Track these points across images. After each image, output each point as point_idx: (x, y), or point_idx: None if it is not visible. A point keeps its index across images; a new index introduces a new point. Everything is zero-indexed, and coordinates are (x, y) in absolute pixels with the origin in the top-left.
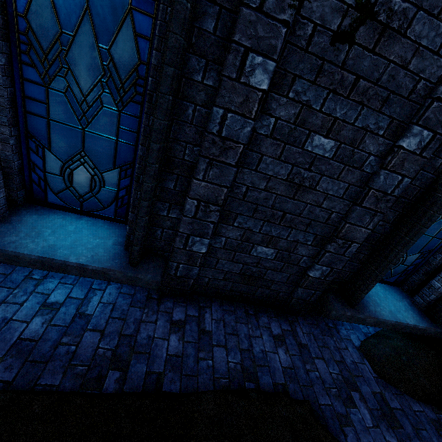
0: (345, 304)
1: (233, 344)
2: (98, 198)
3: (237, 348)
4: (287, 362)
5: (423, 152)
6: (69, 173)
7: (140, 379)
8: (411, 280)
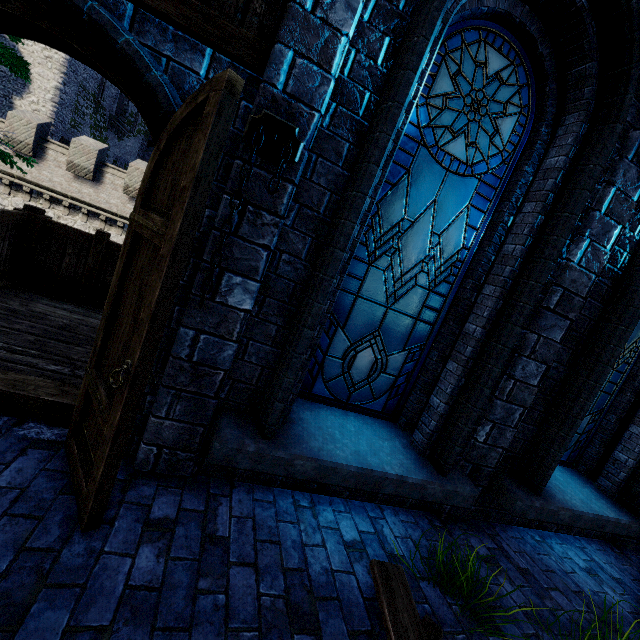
0: None
1: None
2: None
3: None
4: None
5: None
6: None
7: None
8: None
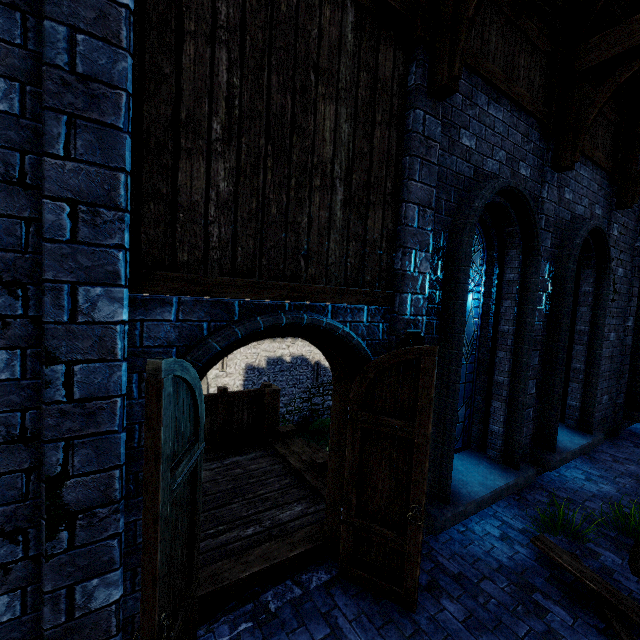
0: (635, 411)
1: (638, 457)
2: None
3: None
4: None
5: (632, 325)
6: None
7: None
8: None
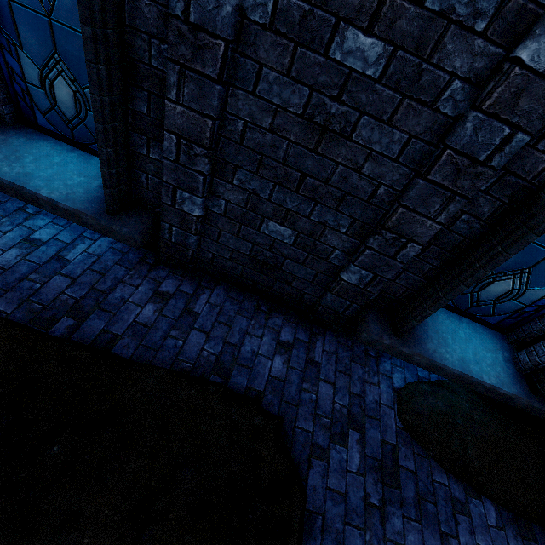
0: (389, 329)
1: (218, 334)
2: (87, 126)
3: (222, 339)
4: (280, 372)
5: None
6: (49, 85)
7: (93, 334)
8: (526, 328)
